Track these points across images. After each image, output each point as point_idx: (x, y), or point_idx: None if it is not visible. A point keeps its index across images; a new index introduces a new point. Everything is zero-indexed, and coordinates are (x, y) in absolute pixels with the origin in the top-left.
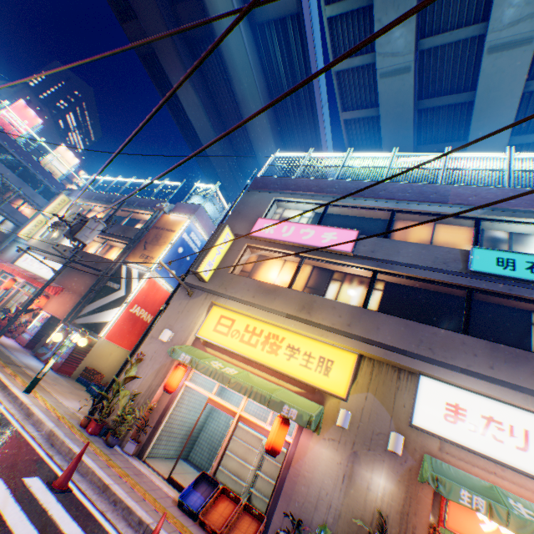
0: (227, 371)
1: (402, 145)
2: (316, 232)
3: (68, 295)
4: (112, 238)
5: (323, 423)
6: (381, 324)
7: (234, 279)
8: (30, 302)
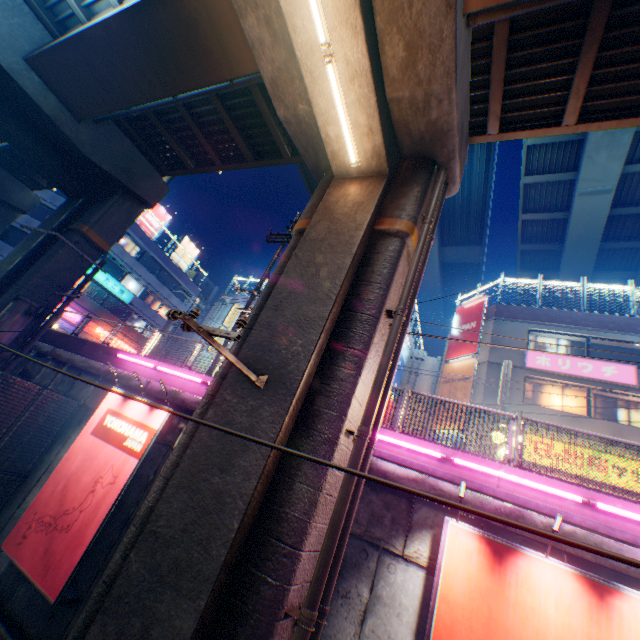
0: None
1: (587, 246)
2: (593, 365)
3: None
4: None
5: None
6: None
7: (531, 408)
8: None
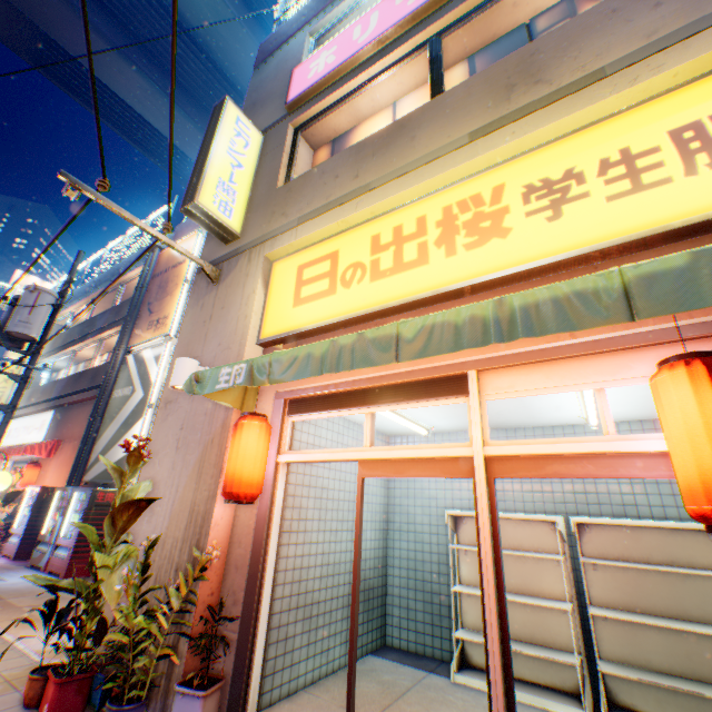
0: None
1: None
2: None
3: (68, 448)
4: (104, 333)
5: None
6: None
7: (295, 188)
8: None
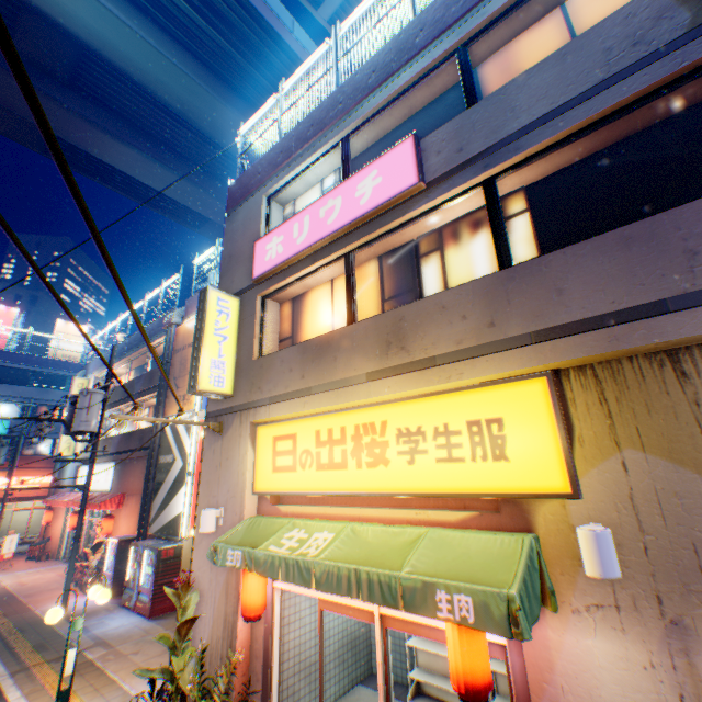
0: (312, 547)
1: None
2: (344, 196)
3: (132, 500)
4: (142, 397)
5: (553, 573)
6: (563, 279)
7: (265, 366)
8: (75, 544)
